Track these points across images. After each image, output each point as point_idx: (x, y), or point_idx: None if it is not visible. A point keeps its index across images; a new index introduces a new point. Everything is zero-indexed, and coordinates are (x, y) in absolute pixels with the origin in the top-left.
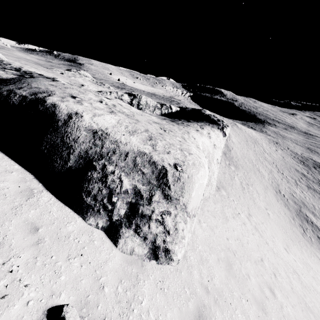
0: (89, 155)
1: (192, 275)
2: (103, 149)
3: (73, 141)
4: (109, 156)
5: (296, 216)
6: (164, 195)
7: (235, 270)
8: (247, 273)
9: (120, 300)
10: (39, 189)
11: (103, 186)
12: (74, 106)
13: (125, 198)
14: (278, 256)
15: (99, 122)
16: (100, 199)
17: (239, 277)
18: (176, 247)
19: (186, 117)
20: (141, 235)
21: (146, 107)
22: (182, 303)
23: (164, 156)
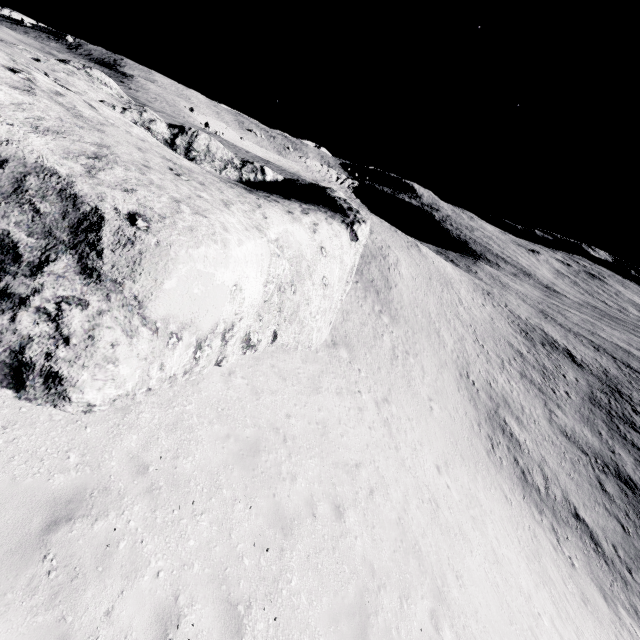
0: None
1: (119, 440)
2: None
3: None
4: None
5: (486, 420)
6: (83, 267)
7: (261, 461)
8: (295, 473)
9: None
10: None
11: None
12: None
13: None
14: (410, 472)
15: None
16: None
17: (262, 472)
18: (83, 375)
19: (290, 195)
20: None
21: (207, 159)
22: (34, 471)
23: (111, 193)
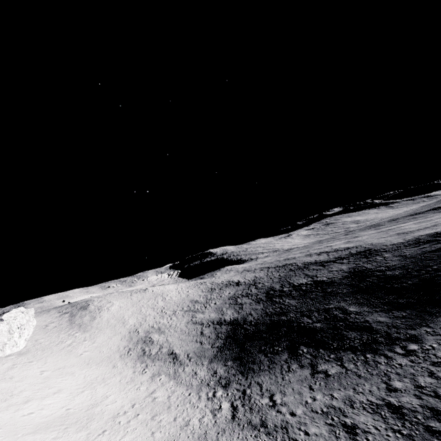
0: None
1: None
2: None
3: None
4: None
5: (134, 343)
6: None
7: None
8: None
9: None
10: None
11: None
12: None
13: None
14: (4, 375)
15: None
16: None
17: None
18: None
19: None
20: None
21: None
22: None
23: None
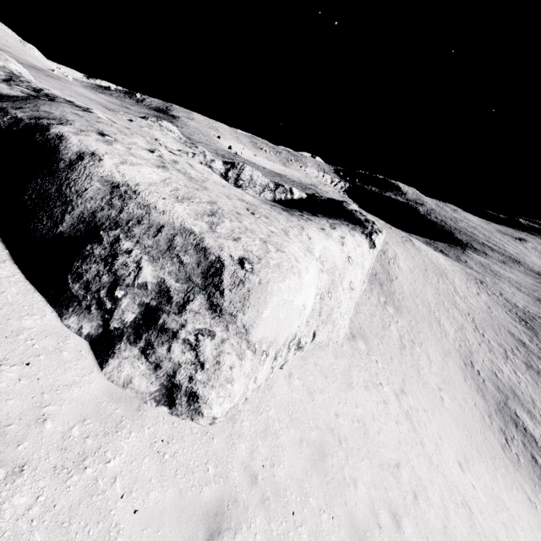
0: (97, 220)
1: (234, 449)
2: (122, 214)
3: (76, 194)
4: (129, 226)
5: (497, 412)
6: (210, 304)
7: (329, 465)
8: (355, 477)
9: (68, 447)
10: (1, 258)
11: (105, 269)
12: (93, 143)
13: (140, 295)
14: (438, 471)
15: (127, 173)
16: (95, 290)
17: (332, 478)
18: (212, 394)
19: (314, 210)
20: (152, 360)
21: (250, 185)
22: (191, 484)
23: (226, 243)
